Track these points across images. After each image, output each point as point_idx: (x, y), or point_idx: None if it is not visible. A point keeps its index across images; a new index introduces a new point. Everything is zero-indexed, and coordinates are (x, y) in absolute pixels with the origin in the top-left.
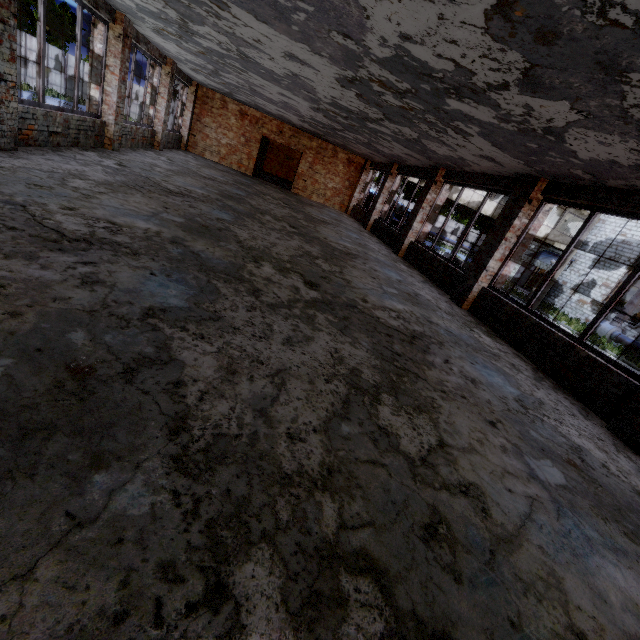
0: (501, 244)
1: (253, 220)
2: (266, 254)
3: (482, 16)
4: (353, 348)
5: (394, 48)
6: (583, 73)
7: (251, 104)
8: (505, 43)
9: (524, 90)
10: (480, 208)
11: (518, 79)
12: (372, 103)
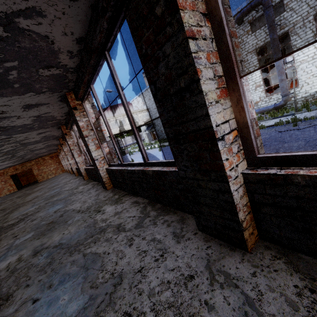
0: (67, 156)
1: None
2: None
3: None
4: (1, 214)
5: None
6: None
7: None
8: None
9: None
10: None
11: None
12: None
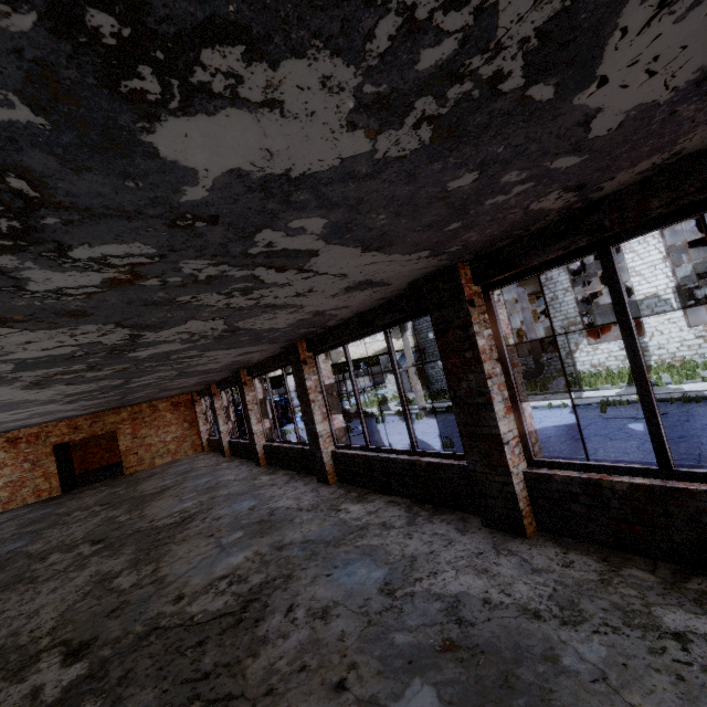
0: (313, 407)
1: (14, 588)
2: (2, 653)
3: (1, 328)
4: None
5: (2, 363)
6: (154, 311)
7: (14, 428)
8: (63, 326)
9: (153, 330)
10: (286, 384)
11: (132, 330)
12: (92, 381)
